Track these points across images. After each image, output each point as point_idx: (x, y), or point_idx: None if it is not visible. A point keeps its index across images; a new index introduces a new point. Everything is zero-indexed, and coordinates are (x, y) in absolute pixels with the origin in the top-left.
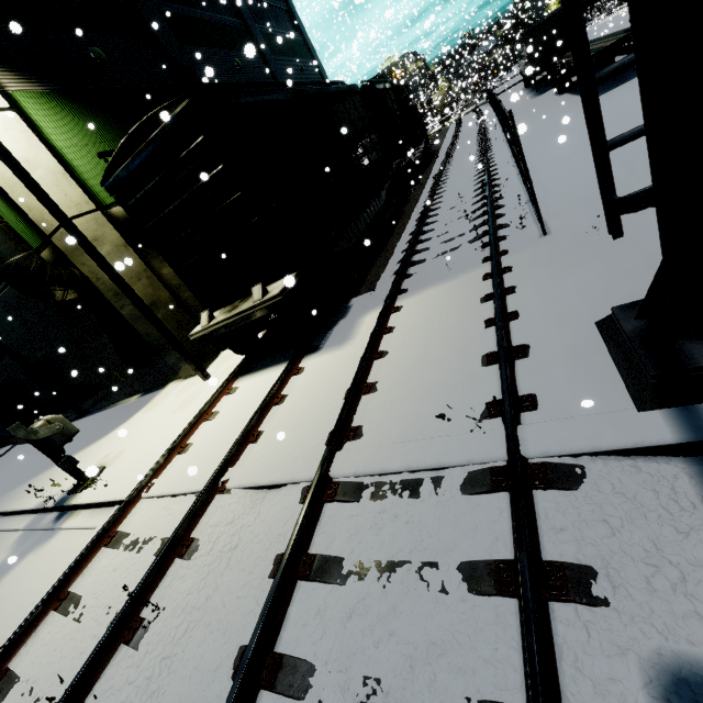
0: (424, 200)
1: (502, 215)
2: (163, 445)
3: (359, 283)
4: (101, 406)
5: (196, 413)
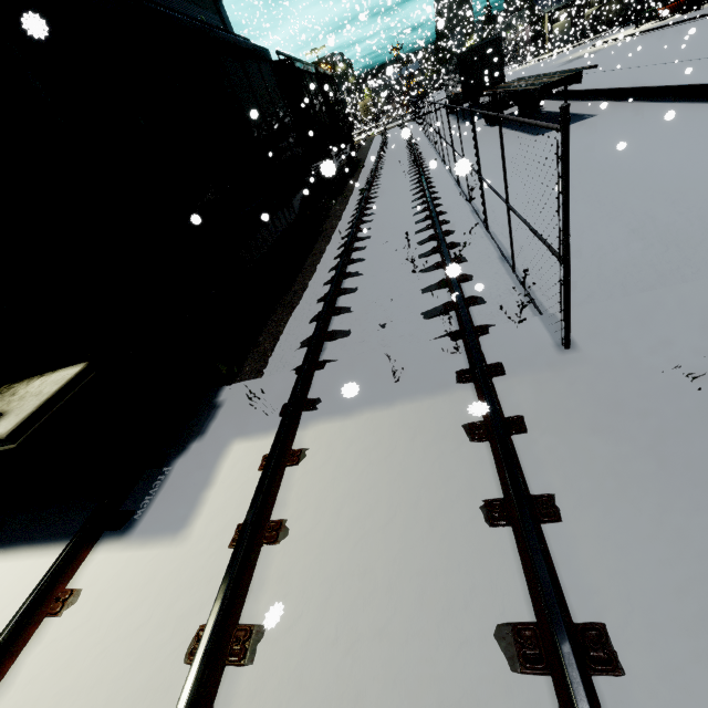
0: (348, 220)
1: (469, 278)
2: None
3: (244, 350)
4: None
5: None
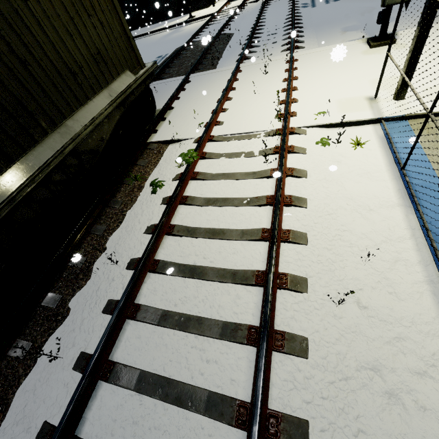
0: None
1: None
2: (215, 10)
3: None
4: (155, 23)
5: (220, 7)
